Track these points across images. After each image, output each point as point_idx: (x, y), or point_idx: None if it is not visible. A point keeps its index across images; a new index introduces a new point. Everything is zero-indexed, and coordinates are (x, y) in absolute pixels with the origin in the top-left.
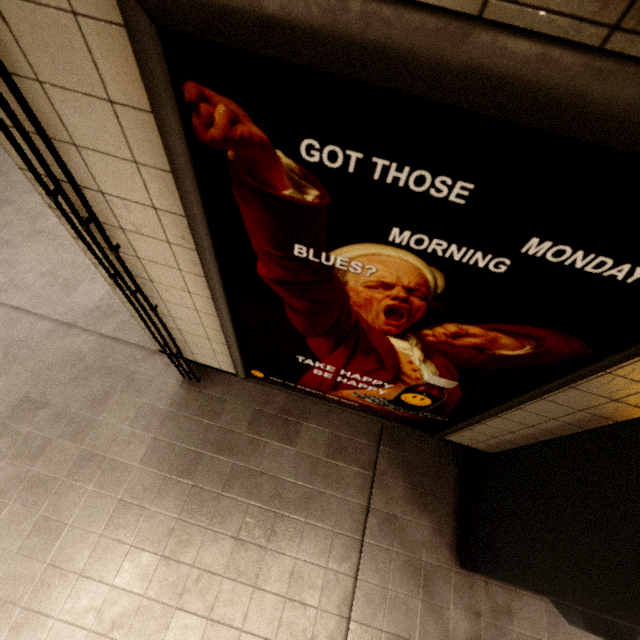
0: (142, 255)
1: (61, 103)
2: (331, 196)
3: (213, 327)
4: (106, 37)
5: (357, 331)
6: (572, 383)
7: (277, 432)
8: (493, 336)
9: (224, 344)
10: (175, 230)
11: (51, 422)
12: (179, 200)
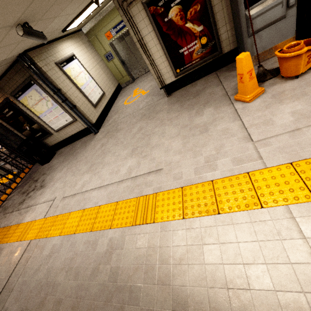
0: (150, 48)
1: (139, 25)
2: (164, 8)
3: (164, 60)
4: (142, 12)
5: (181, 29)
6: (209, 3)
7: (191, 88)
8: (193, 8)
9: (168, 66)
10: (152, 35)
11: (148, 115)
12: (151, 28)
